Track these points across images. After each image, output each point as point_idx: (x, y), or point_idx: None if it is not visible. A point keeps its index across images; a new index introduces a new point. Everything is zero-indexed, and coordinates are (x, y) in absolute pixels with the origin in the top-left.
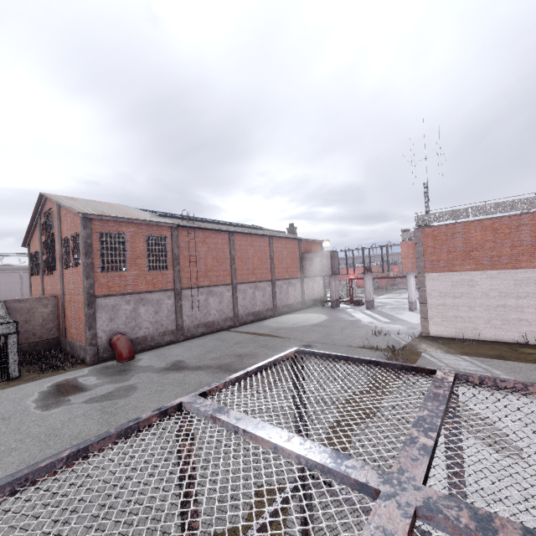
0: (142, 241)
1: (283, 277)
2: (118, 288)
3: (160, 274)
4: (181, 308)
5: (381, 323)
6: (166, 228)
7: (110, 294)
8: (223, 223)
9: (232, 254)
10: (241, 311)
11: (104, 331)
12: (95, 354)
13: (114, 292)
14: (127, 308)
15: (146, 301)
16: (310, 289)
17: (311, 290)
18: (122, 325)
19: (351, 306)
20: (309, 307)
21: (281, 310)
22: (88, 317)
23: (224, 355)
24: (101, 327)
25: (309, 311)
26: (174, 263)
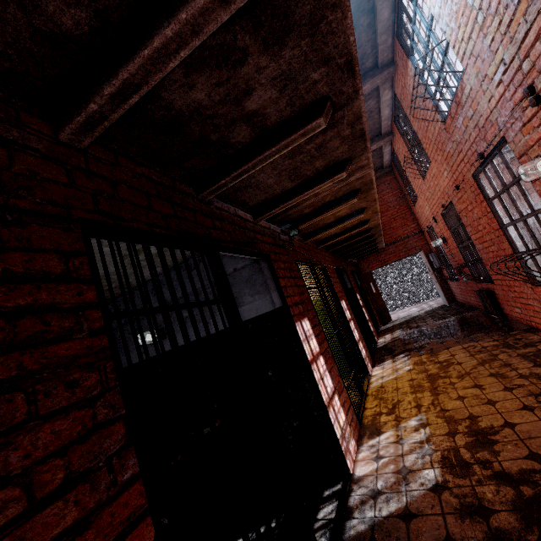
0: None
1: None
2: None
3: None
4: None
5: None
6: None
7: None
8: None
9: None
10: None
11: None
12: None
13: None
14: None
15: None
16: None
17: None
18: None
19: None
20: None
21: None
22: None
23: None
24: None
25: None
26: None
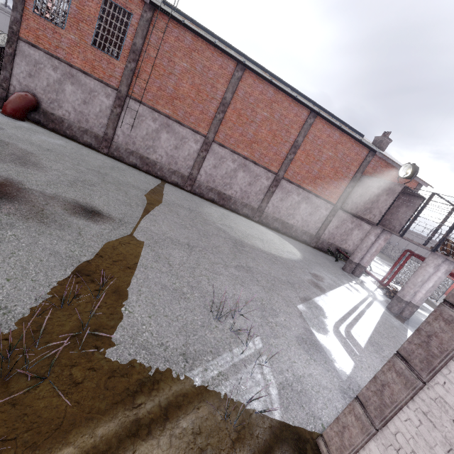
0: (97, 2)
1: (301, 184)
2: (48, 44)
3: (106, 59)
4: (117, 118)
5: (328, 325)
6: (137, 1)
7: (37, 45)
8: (256, 61)
9: (226, 97)
10: (203, 178)
11: (19, 82)
12: (1, 98)
13: (42, 46)
14: (52, 75)
15: (77, 80)
16: (342, 231)
17: (344, 234)
18: (41, 89)
19: (375, 289)
20: (320, 250)
21: (269, 220)
22: (5, 55)
23: (24, 150)
24: (18, 77)
25: (300, 247)
26: (130, 56)
